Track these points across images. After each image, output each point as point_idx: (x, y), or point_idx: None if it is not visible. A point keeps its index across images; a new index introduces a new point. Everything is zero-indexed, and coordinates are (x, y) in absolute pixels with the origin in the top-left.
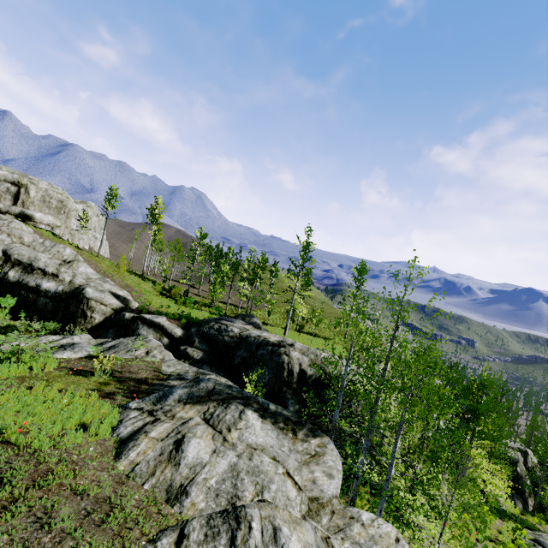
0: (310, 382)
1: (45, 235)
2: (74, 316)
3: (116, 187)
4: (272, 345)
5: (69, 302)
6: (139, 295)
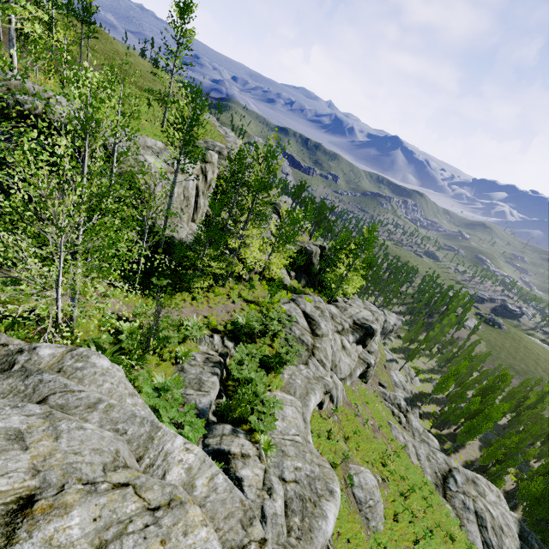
0: None
1: None
2: None
3: None
4: None
5: None
6: None
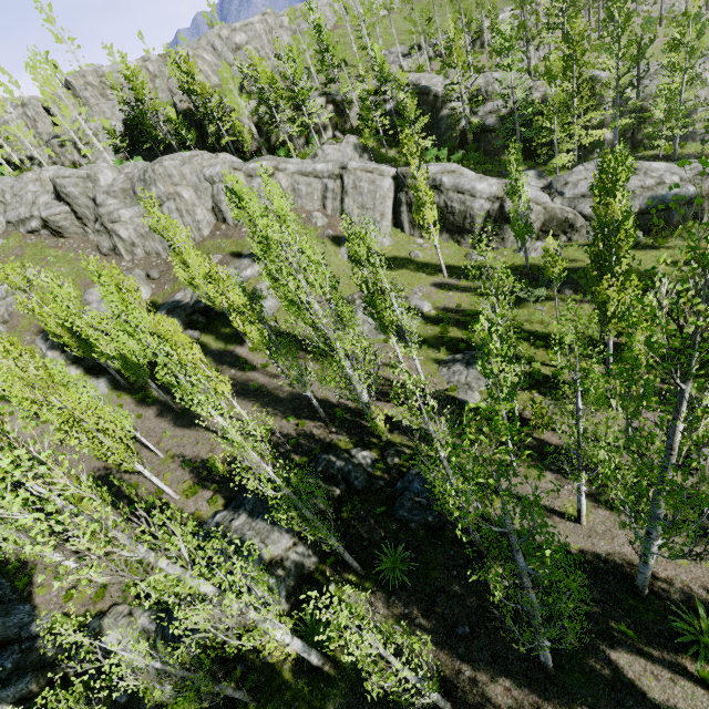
0: None
1: None
2: None
3: None
4: None
5: None
6: None
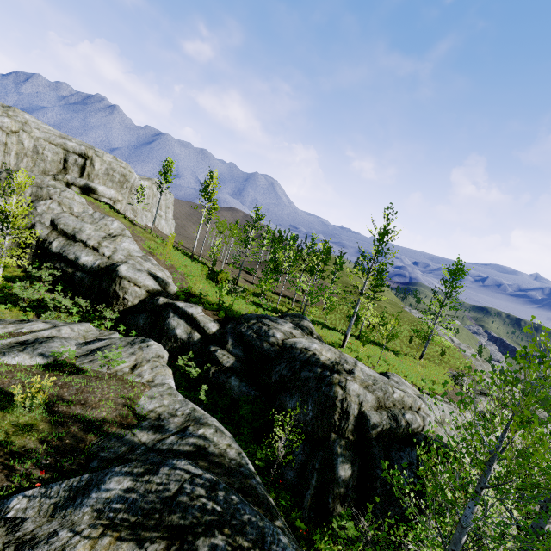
0: (373, 434)
1: (101, 207)
2: (107, 295)
3: (171, 160)
4: (322, 367)
5: (104, 280)
6: (182, 278)
